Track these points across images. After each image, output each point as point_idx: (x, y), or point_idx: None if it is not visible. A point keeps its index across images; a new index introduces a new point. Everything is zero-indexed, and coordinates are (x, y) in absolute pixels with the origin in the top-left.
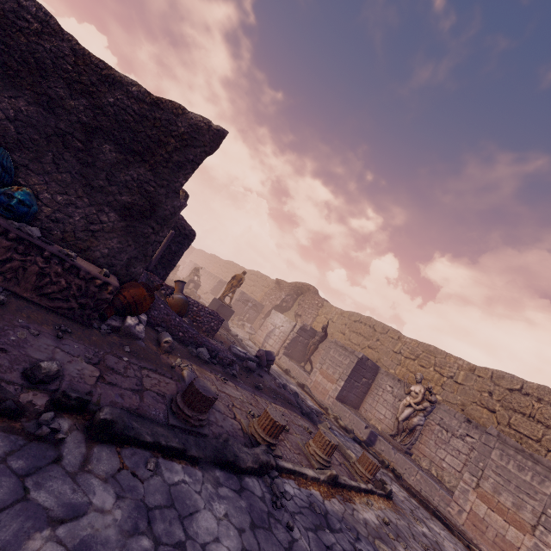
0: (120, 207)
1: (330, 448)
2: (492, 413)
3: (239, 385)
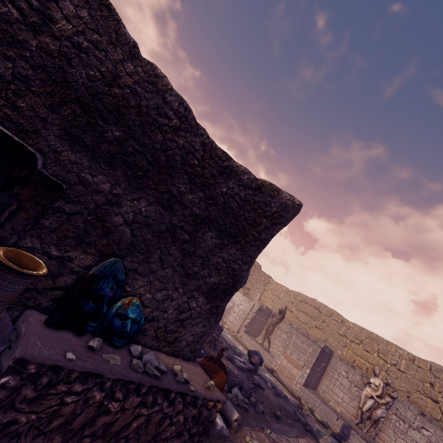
0: (207, 289)
1: None
2: (436, 403)
3: (274, 428)
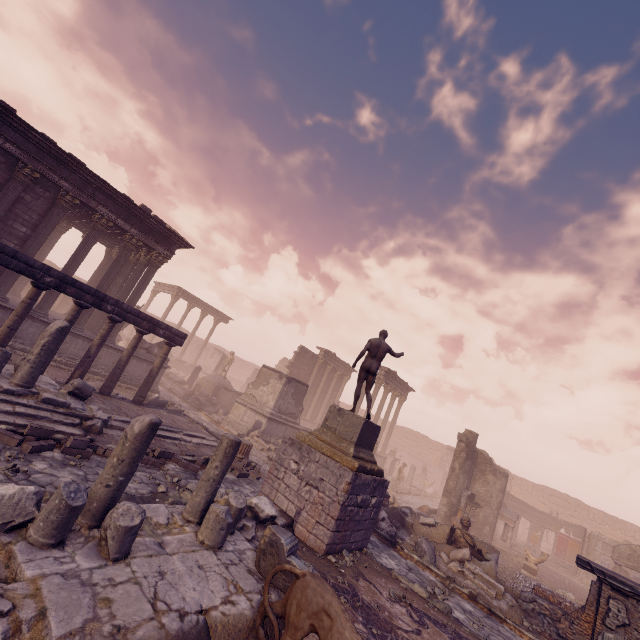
0: None
1: None
2: None
3: None
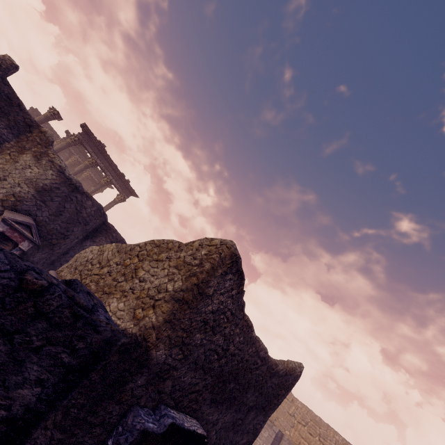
0: None
1: None
2: None
3: None
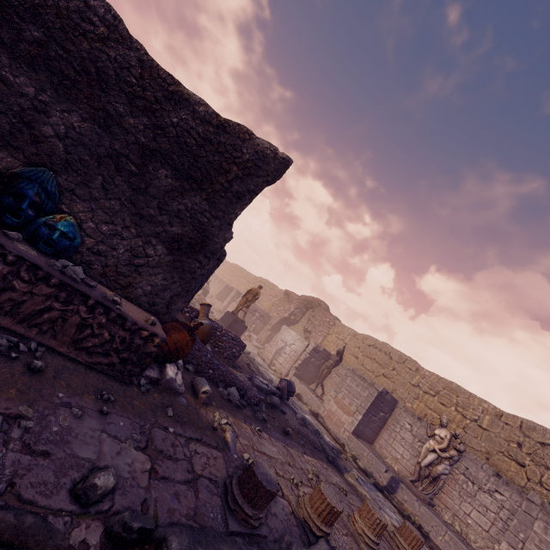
0: (168, 238)
1: (380, 528)
2: (521, 467)
3: (272, 434)
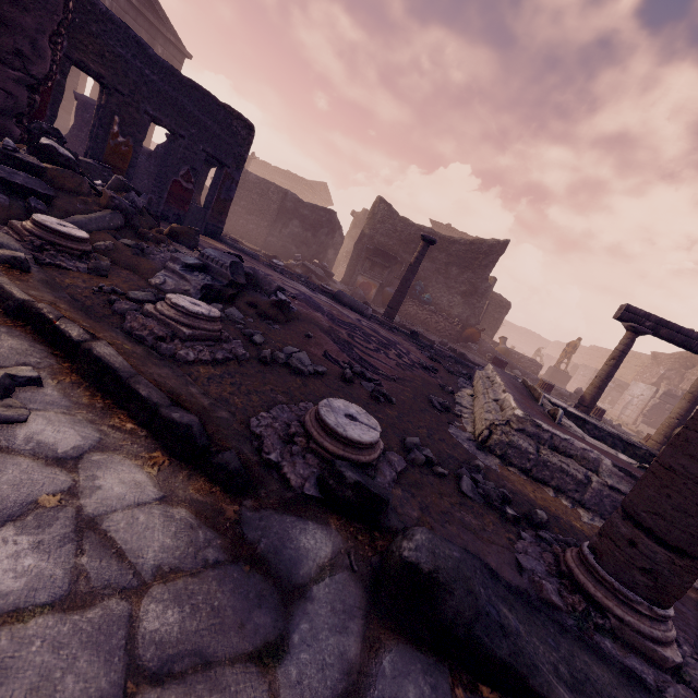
0: (461, 293)
1: (595, 410)
2: None
3: None
